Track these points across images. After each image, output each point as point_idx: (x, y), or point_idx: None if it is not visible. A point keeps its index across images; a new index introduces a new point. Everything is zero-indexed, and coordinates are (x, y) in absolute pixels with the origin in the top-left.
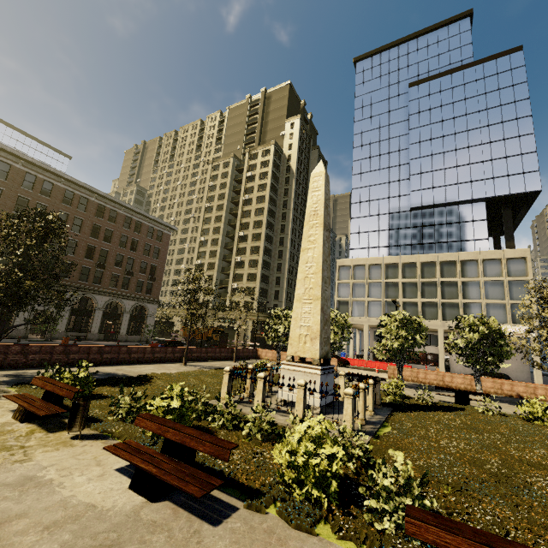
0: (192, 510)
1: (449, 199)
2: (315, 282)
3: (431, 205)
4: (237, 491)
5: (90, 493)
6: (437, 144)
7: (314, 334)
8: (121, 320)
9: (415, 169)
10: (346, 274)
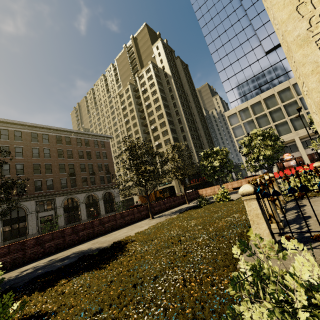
0: None
1: None
2: None
3: None
4: None
5: None
6: None
7: None
8: (98, 206)
9: (258, 24)
10: (235, 120)
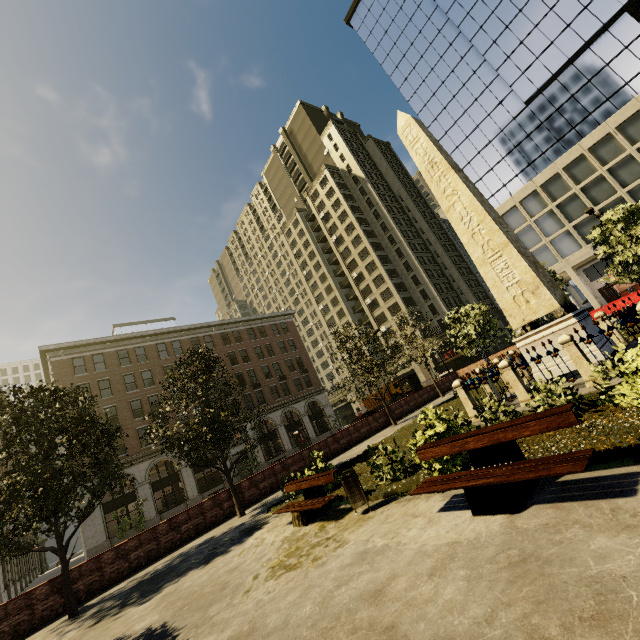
0: (578, 498)
1: (571, 52)
2: (489, 231)
3: (549, 78)
4: (612, 462)
5: (437, 536)
6: (504, 10)
7: (532, 285)
8: (303, 426)
9: (497, 58)
10: None
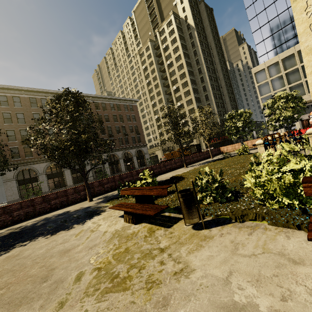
0: None
1: None
2: None
3: None
4: None
5: None
6: None
7: None
8: (133, 161)
9: None
10: (262, 76)
